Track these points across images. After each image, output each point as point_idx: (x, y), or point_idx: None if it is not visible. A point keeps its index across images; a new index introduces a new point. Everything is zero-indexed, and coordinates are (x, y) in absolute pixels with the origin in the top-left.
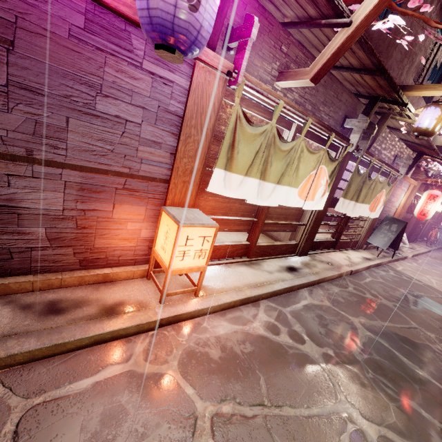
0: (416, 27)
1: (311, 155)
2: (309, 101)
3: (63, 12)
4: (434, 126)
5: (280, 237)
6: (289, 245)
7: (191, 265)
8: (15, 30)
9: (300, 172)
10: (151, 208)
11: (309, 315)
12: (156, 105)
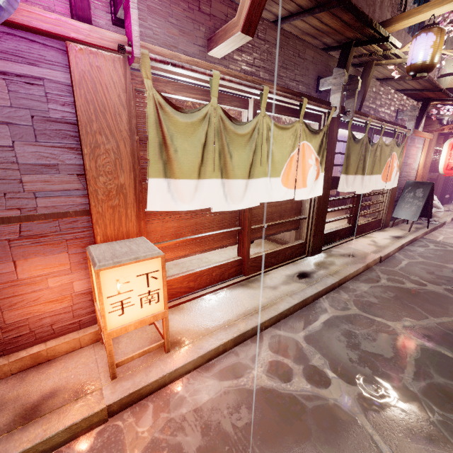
0: None
1: (284, 131)
2: (263, 68)
3: None
4: (431, 56)
5: (284, 238)
6: (293, 247)
7: (141, 316)
8: None
9: (275, 156)
10: (77, 252)
11: (333, 336)
12: (27, 115)
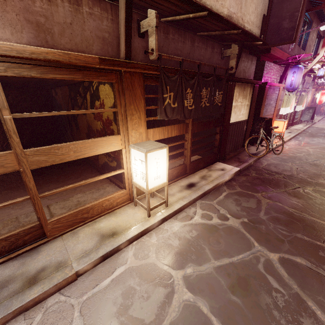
0: (310, 43)
1: (292, 96)
2: None
3: (271, 90)
4: (323, 74)
5: None
6: None
7: (283, 131)
8: (268, 96)
9: (290, 102)
10: None
11: (305, 139)
12: (275, 99)
